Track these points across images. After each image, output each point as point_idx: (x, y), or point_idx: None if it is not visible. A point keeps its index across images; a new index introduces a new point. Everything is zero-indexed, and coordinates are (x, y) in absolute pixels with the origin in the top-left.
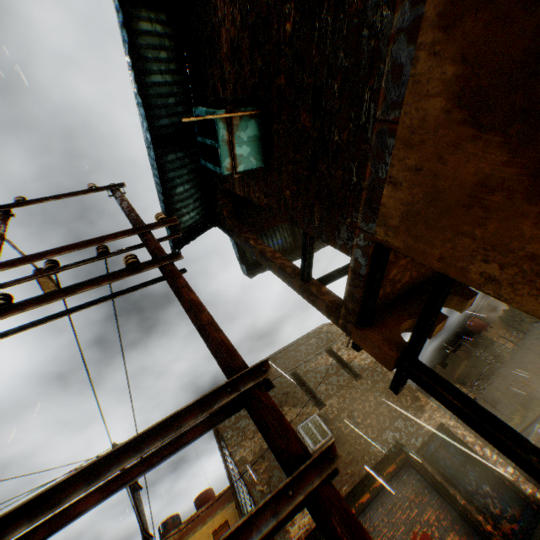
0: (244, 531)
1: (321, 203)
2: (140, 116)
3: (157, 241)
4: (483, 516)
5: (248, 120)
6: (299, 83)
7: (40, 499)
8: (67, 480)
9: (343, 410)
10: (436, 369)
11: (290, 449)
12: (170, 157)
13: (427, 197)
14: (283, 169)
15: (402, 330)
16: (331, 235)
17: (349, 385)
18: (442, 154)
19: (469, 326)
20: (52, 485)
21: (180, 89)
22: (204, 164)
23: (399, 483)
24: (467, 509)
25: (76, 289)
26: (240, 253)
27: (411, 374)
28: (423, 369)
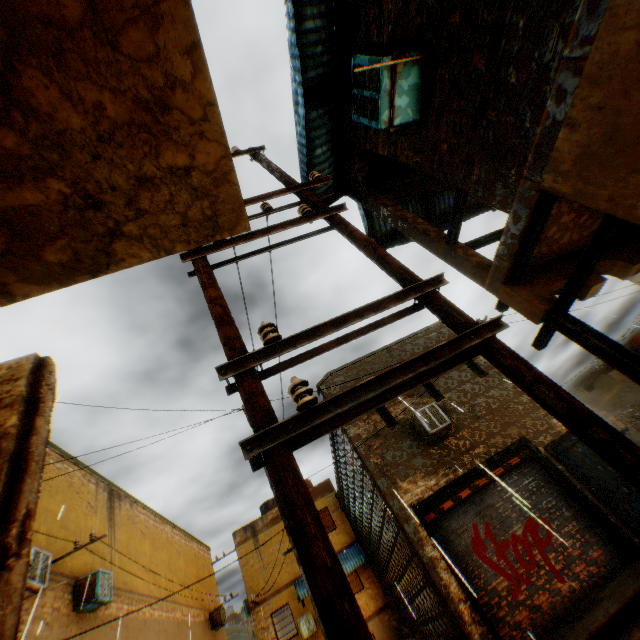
0: (443, 351)
1: (484, 155)
2: (292, 70)
3: (317, 197)
4: (610, 512)
5: (411, 67)
6: (476, 22)
7: (309, 333)
8: (323, 325)
9: (463, 404)
10: (577, 391)
11: (468, 322)
12: (313, 115)
13: (604, 137)
14: (443, 120)
15: (552, 291)
16: (490, 189)
17: (472, 381)
18: (627, 91)
19: (633, 342)
20: (317, 325)
21: (327, 35)
22: (356, 119)
23: (519, 475)
24: (593, 504)
25: (268, 231)
26: (369, 226)
27: (557, 325)
28: (572, 321)
